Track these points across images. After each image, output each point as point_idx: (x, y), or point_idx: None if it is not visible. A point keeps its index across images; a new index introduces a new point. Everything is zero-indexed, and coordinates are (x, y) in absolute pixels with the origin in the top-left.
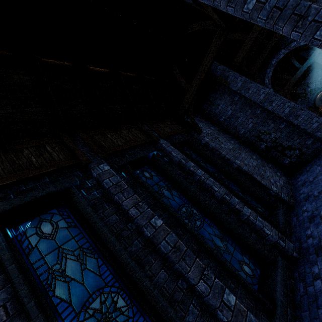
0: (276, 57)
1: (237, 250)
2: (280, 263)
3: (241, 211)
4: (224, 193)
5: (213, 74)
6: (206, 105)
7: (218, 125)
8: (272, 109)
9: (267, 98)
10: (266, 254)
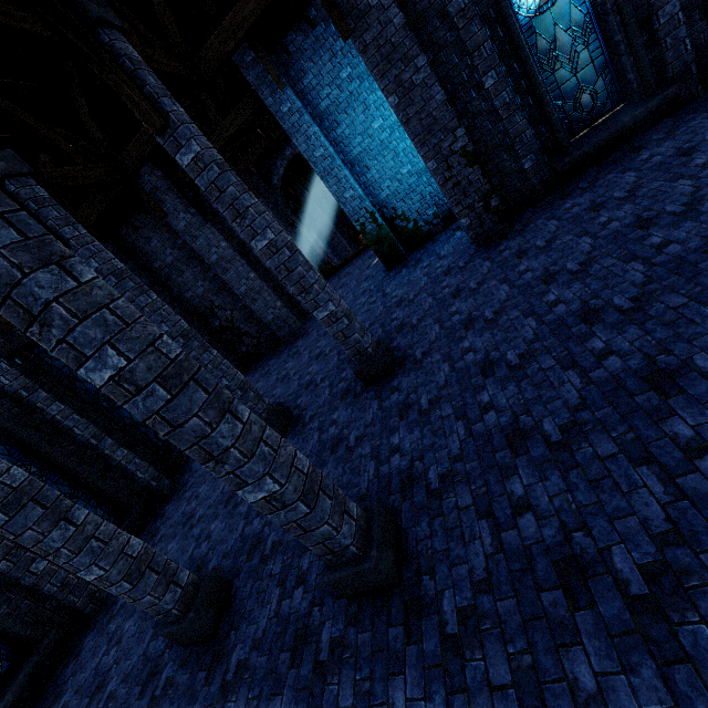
0: (293, 147)
1: (91, 505)
2: (139, 508)
3: (111, 456)
4: (91, 436)
5: (137, 184)
6: (127, 230)
7: (150, 272)
8: (228, 281)
9: (221, 263)
10: (126, 501)
